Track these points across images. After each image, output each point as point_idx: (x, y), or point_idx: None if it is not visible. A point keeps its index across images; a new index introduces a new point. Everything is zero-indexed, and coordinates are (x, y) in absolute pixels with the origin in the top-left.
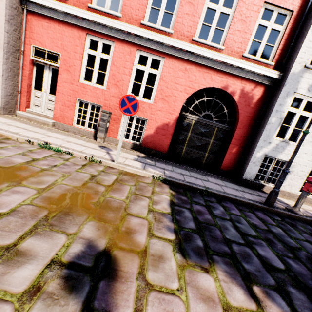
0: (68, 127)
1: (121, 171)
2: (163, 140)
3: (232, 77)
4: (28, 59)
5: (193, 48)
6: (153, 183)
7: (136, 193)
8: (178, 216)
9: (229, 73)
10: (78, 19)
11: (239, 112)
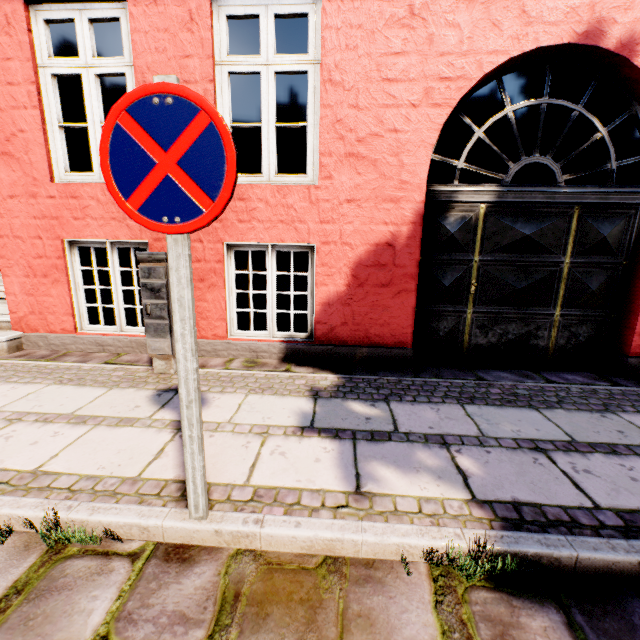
0: (64, 341)
1: (231, 579)
2: (386, 305)
3: None
4: None
5: None
6: (455, 637)
7: None
8: None
9: None
10: None
11: None
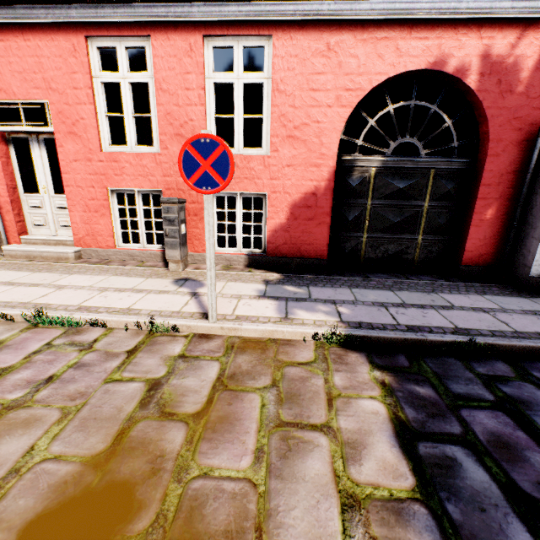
0: (108, 253)
1: (229, 343)
2: (311, 232)
3: (452, 30)
4: None
5: None
6: (320, 357)
7: (284, 422)
8: (451, 503)
9: (442, 22)
10: (59, 8)
11: (487, 116)
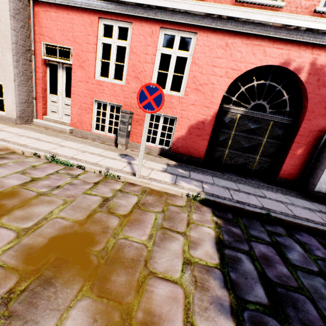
0: (87, 133)
1: (144, 189)
2: (198, 143)
3: (297, 47)
4: (39, 59)
5: (238, 11)
6: (188, 205)
7: (164, 227)
8: (233, 273)
9: (292, 42)
10: (88, 1)
11: (308, 97)
